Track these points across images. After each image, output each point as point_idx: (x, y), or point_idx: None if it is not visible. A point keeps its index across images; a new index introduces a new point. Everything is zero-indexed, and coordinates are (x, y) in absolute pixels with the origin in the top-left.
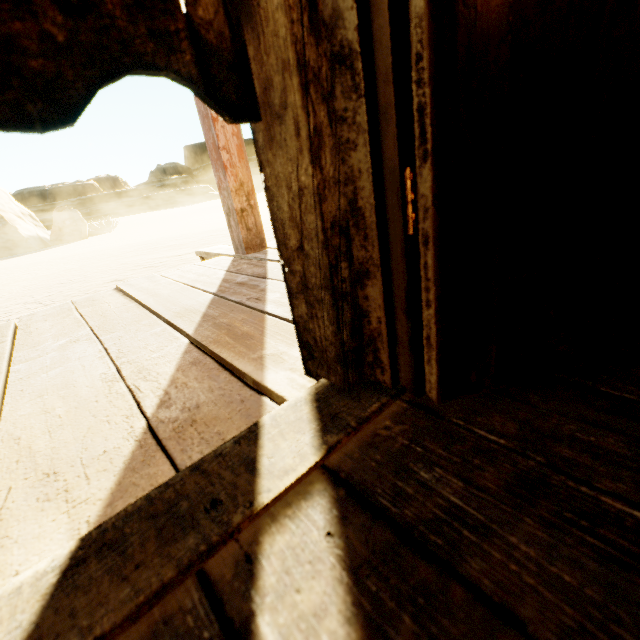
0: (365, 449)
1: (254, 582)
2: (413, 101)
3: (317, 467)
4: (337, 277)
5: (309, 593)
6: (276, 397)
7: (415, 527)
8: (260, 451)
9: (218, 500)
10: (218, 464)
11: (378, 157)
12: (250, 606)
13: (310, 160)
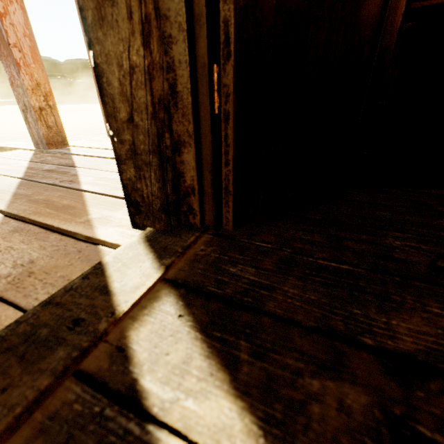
0: (191, 264)
1: (130, 361)
2: (220, 14)
3: (160, 281)
4: (163, 144)
5: (176, 352)
6: (110, 246)
7: (235, 297)
8: (109, 279)
9: (80, 319)
10: (71, 296)
11: (193, 54)
12: (131, 377)
13: (142, 42)
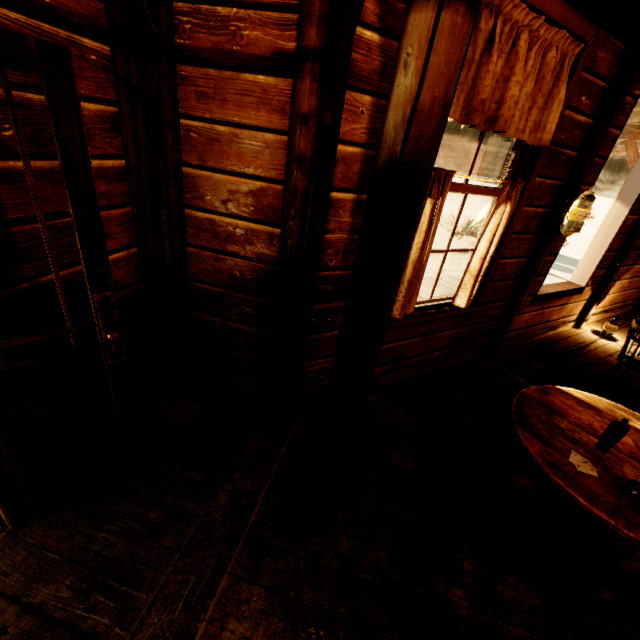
0: None
1: None
2: None
3: None
4: None
5: None
6: None
7: None
8: None
9: None
10: None
11: None
12: None
13: None
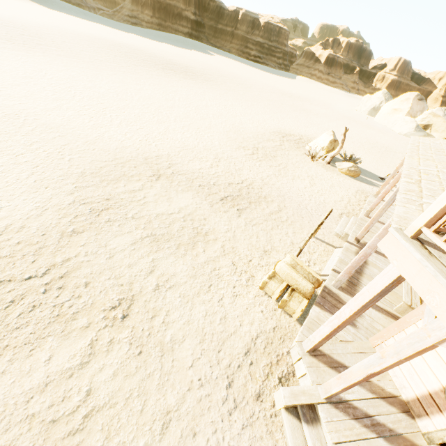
0: None
1: None
2: None
3: None
4: None
5: None
6: None
7: None
8: None
9: None
10: None
11: None
12: None
13: None
